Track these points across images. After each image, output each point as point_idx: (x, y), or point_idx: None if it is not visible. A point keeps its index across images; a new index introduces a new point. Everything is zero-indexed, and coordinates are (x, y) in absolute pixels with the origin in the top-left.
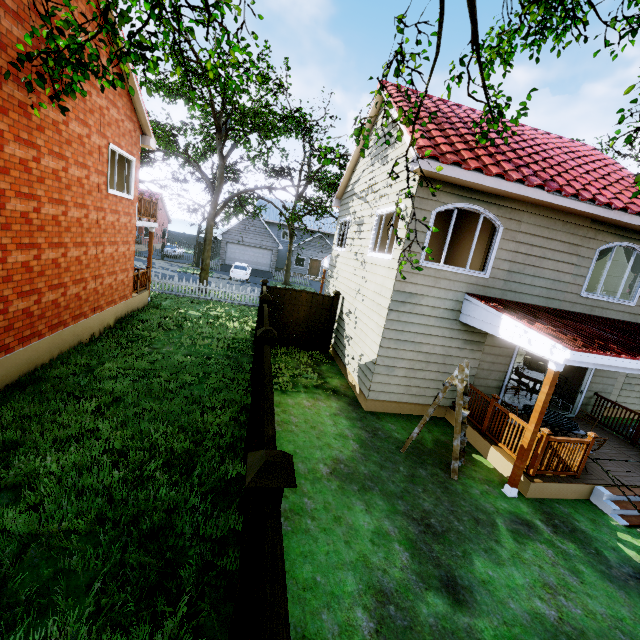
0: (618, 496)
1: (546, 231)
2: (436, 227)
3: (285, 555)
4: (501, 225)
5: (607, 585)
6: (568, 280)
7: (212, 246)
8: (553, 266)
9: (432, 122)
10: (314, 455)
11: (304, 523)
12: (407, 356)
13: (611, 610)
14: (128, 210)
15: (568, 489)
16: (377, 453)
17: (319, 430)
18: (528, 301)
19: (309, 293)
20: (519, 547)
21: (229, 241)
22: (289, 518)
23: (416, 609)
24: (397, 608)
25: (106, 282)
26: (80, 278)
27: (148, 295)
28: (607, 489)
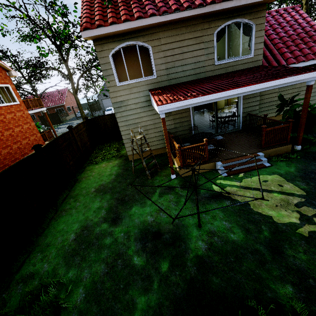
0: (226, 164)
1: (177, 37)
2: (145, 57)
3: (57, 223)
4: (149, 46)
5: (189, 204)
6: (204, 59)
7: (99, 104)
8: (191, 55)
9: (97, 2)
10: (92, 186)
11: (71, 211)
12: (135, 131)
13: (181, 213)
14: (19, 109)
15: (201, 168)
16: (121, 177)
17: (101, 175)
18: (185, 80)
19: (108, 115)
20: (158, 198)
21: (102, 99)
22: (67, 211)
23: (95, 230)
24: (88, 231)
25: (24, 143)
26: (6, 146)
27: None
28: (221, 162)
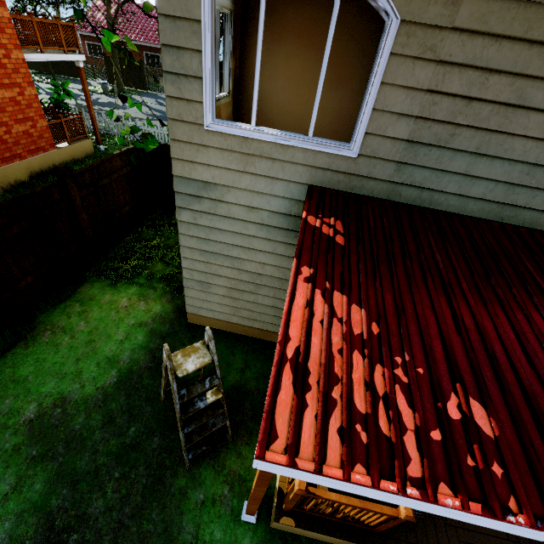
0: None
1: None
2: (360, 31)
3: None
4: (394, 11)
5: None
6: None
7: None
8: (542, 129)
9: None
10: (42, 387)
11: None
12: (224, 273)
13: None
14: None
15: (344, 543)
16: (127, 397)
17: (92, 347)
18: (452, 208)
19: None
20: None
21: None
22: None
23: None
24: None
25: None
26: None
27: (92, 144)
28: None
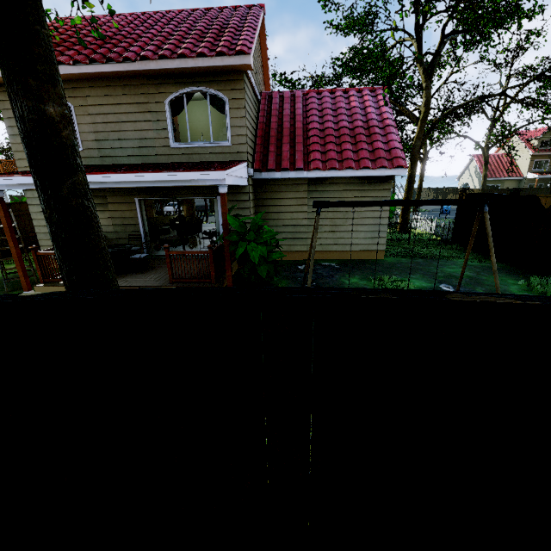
0: None
1: (111, 99)
2: None
3: None
4: (71, 104)
5: None
6: (153, 136)
7: None
8: (133, 127)
9: None
10: None
11: None
12: None
13: None
14: None
15: None
16: None
17: None
18: (126, 162)
19: None
20: None
21: None
22: None
23: None
24: None
25: None
26: None
27: None
28: None
